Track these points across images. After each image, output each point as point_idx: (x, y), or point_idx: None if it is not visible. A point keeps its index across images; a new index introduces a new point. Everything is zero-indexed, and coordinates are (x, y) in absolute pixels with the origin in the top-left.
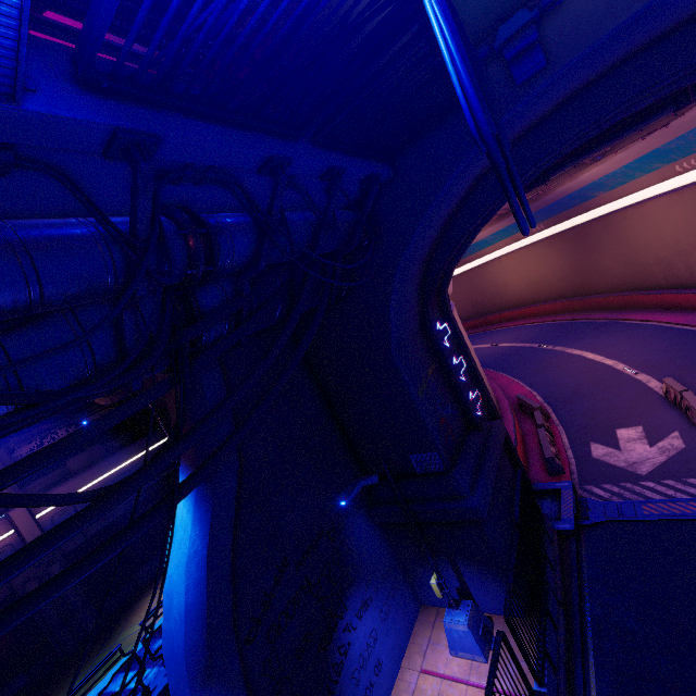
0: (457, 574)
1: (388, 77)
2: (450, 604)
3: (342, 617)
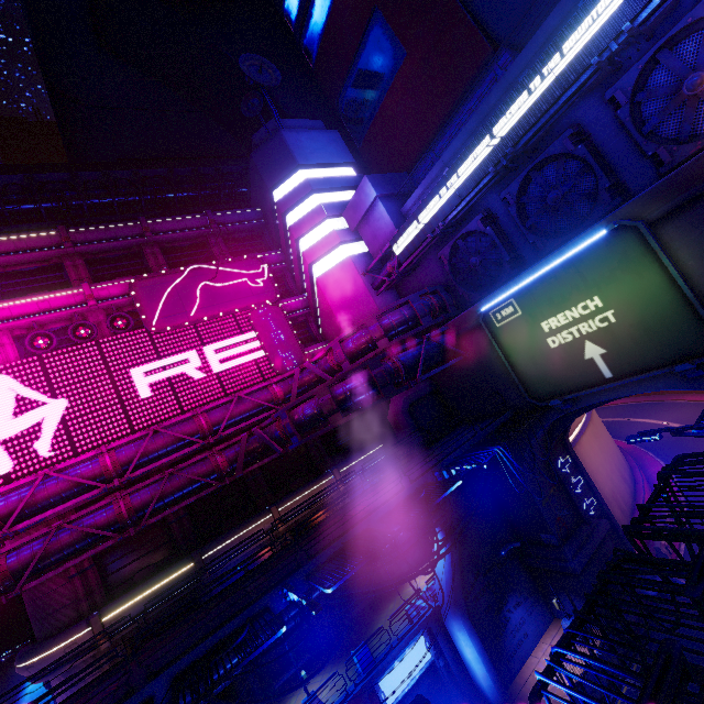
0: (571, 602)
1: (509, 432)
2: (566, 615)
3: (505, 604)
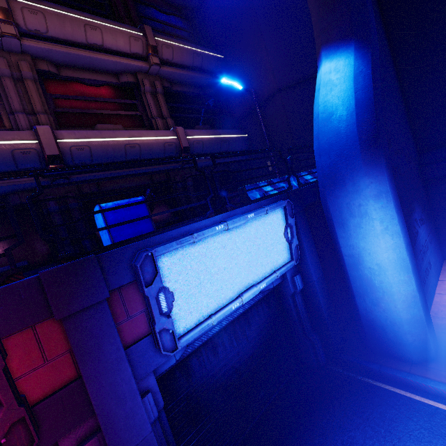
0: None
1: None
2: None
3: (413, 211)
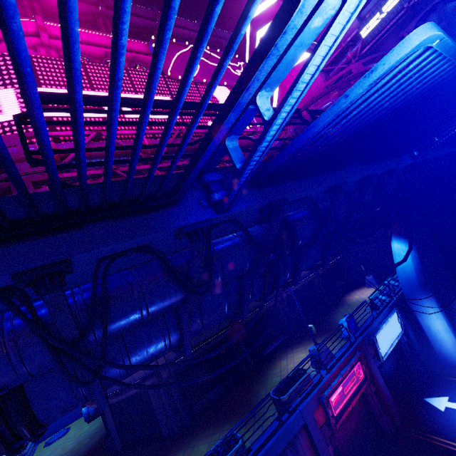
0: None
1: None
2: None
3: (451, 300)
